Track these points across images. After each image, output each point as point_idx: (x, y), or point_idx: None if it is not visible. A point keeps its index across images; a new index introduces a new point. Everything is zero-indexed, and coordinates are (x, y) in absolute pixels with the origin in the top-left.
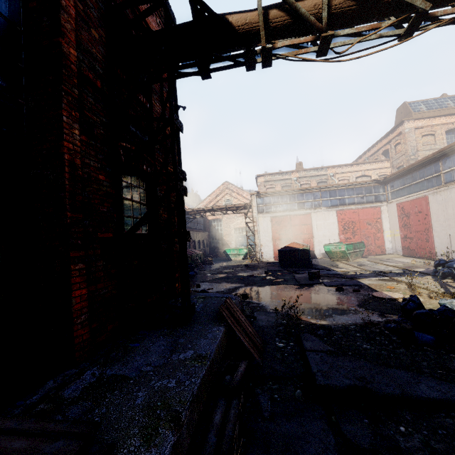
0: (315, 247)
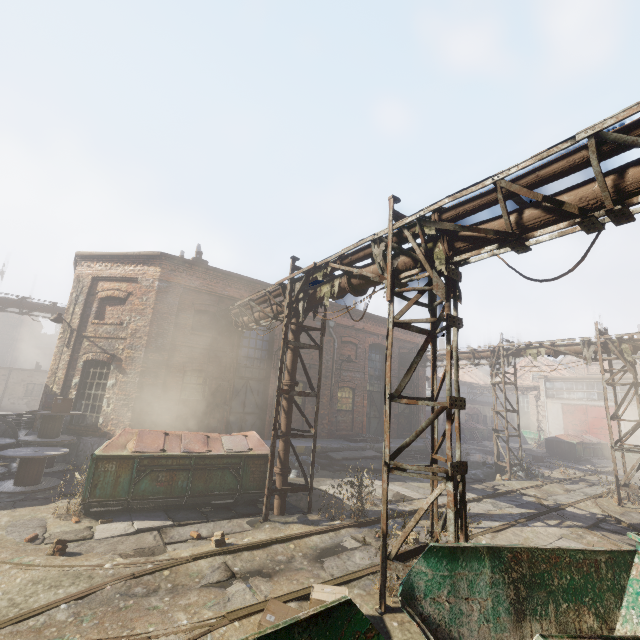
0: None
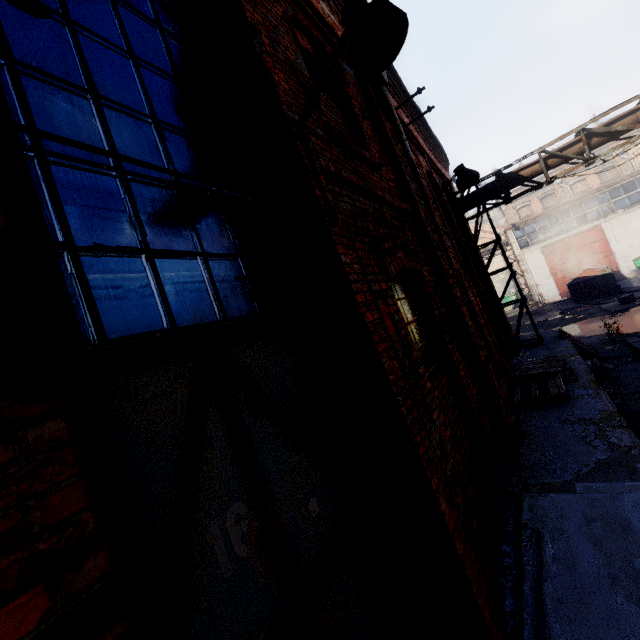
0: (620, 266)
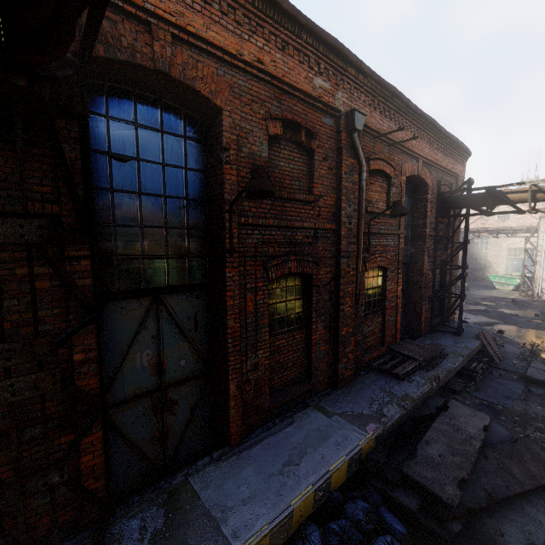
0: None
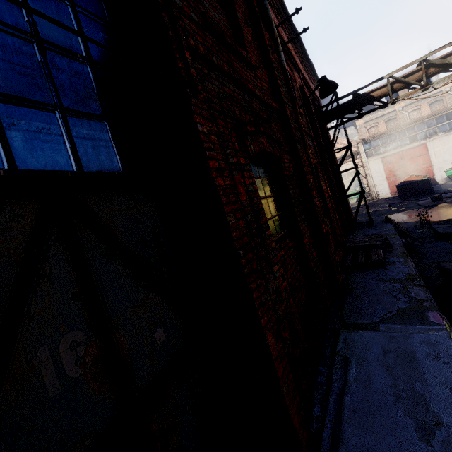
0: (435, 174)
